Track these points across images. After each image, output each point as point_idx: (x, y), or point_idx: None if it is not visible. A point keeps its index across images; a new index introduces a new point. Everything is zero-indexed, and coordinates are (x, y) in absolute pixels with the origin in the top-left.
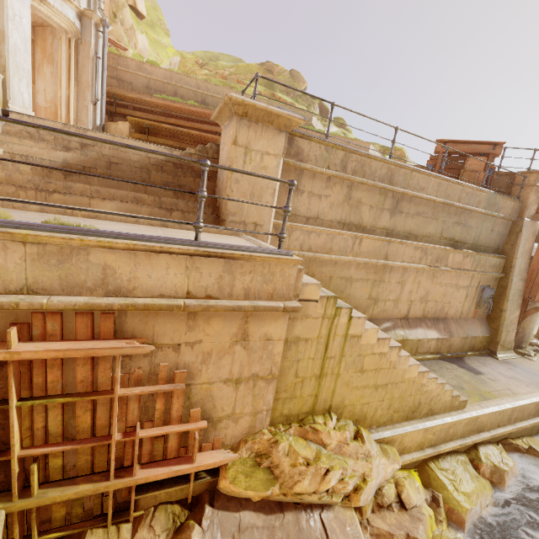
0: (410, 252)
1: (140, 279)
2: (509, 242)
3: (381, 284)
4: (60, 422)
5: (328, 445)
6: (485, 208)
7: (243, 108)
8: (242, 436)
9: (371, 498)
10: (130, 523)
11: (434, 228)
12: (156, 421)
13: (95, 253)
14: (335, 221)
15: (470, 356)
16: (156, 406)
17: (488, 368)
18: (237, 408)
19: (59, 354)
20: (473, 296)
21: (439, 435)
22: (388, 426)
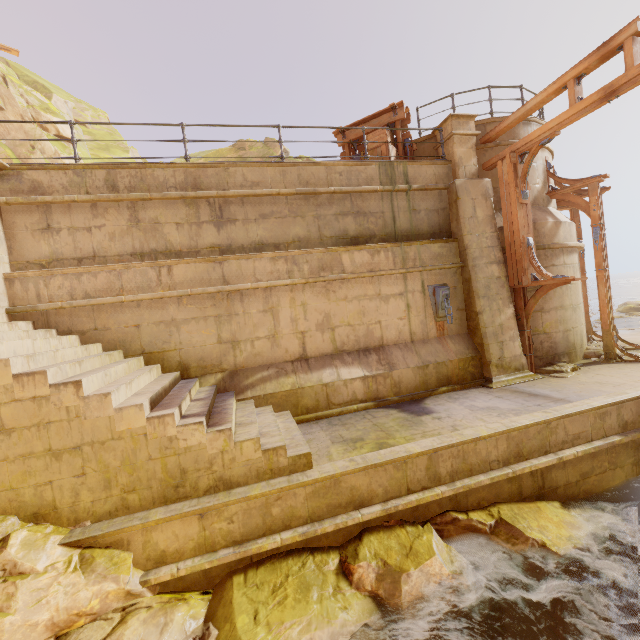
0: (266, 266)
1: None
2: (454, 218)
3: (234, 318)
4: None
5: None
6: (385, 184)
7: None
8: None
9: None
10: None
11: (304, 228)
12: None
13: None
14: (127, 254)
15: (443, 394)
16: None
17: (454, 403)
18: None
19: None
20: (422, 304)
21: (247, 522)
22: (119, 518)
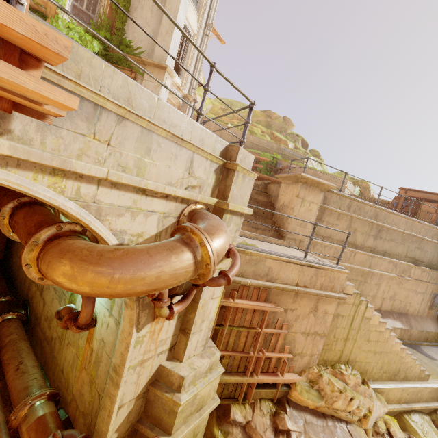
0: (385, 264)
1: (280, 274)
2: None
3: (365, 284)
4: (233, 340)
5: (348, 383)
6: (437, 239)
7: (306, 179)
8: (302, 368)
9: (372, 426)
10: (249, 405)
11: (402, 250)
12: (269, 349)
13: (267, 261)
14: (340, 240)
15: (425, 346)
16: (271, 340)
17: None
18: (304, 350)
19: (250, 307)
20: (427, 300)
21: (411, 396)
22: (379, 381)
